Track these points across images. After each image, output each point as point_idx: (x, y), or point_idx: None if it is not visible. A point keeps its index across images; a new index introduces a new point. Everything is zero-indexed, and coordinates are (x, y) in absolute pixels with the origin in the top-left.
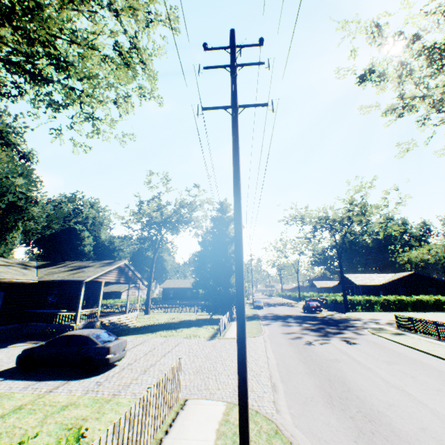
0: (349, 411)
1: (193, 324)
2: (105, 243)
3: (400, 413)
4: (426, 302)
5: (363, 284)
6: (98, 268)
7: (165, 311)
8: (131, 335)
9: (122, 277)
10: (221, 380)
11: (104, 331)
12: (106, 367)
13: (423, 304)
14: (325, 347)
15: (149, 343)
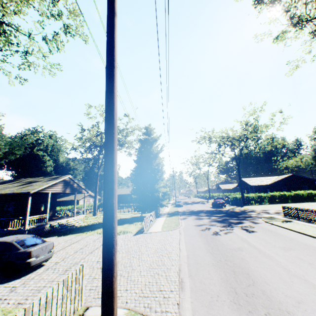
0: (257, 315)
1: (127, 221)
2: (63, 165)
3: (312, 314)
4: (302, 195)
5: (256, 184)
6: (44, 182)
7: None
8: (73, 234)
9: (68, 188)
10: (132, 279)
11: (31, 236)
12: (32, 268)
13: (299, 197)
14: (229, 236)
15: (84, 240)
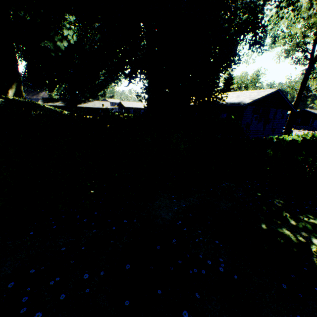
0: None
1: None
2: None
3: None
4: None
5: None
6: None
7: None
8: None
9: None
10: None
11: None
12: None
13: None
14: None
15: None
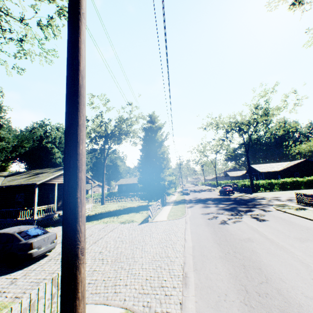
0: None
1: (133, 210)
2: None
3: None
4: None
5: (266, 171)
6: (50, 173)
7: (116, 201)
8: None
9: None
10: (132, 272)
11: (34, 227)
12: (36, 259)
13: None
14: (238, 225)
15: (90, 230)
